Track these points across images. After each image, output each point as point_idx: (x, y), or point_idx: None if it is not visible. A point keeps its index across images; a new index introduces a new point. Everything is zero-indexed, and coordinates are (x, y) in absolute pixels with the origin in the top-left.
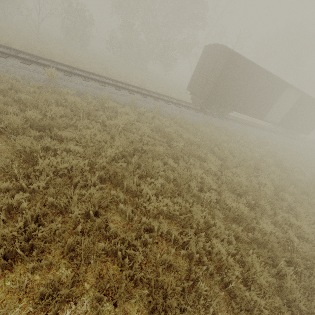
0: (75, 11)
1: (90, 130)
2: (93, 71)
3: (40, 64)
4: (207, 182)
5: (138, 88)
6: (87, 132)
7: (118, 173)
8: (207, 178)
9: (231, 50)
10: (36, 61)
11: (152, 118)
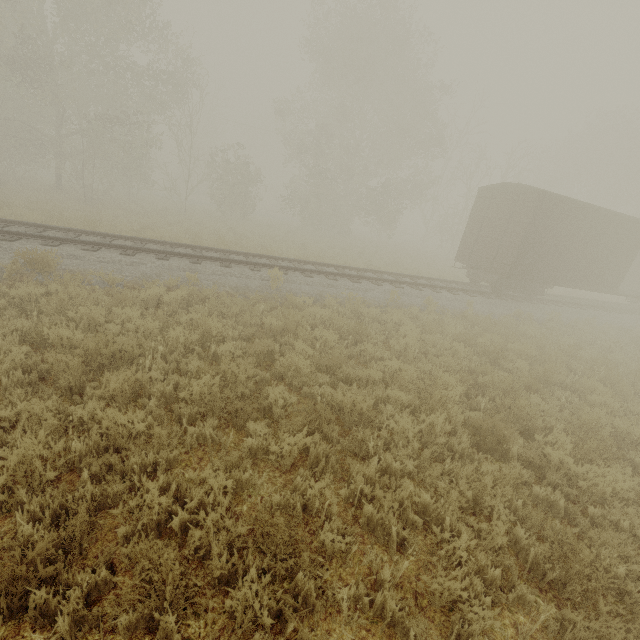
0: (235, 169)
1: (396, 362)
2: (296, 257)
3: (243, 263)
4: (625, 432)
5: (377, 272)
6: (390, 365)
7: (500, 431)
8: (625, 424)
9: (541, 191)
10: (238, 260)
11: (440, 324)
